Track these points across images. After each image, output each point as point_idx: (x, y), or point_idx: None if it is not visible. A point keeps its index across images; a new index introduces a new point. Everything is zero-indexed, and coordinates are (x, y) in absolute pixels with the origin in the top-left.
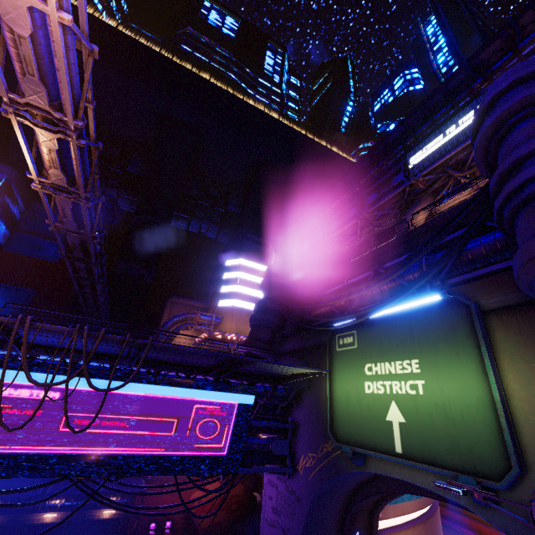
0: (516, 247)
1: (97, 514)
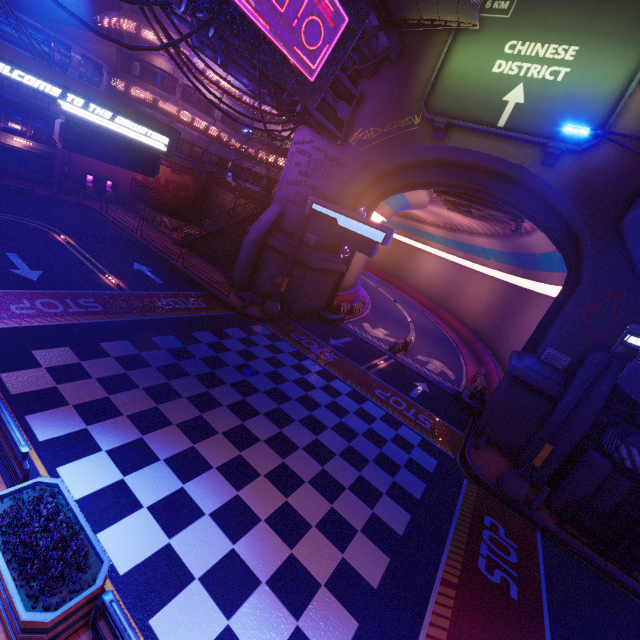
0: None
1: (3, 137)
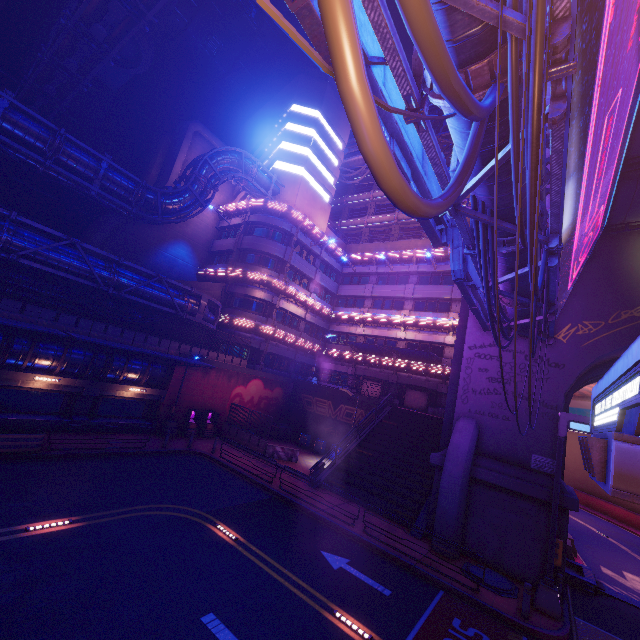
0: None
1: (120, 390)
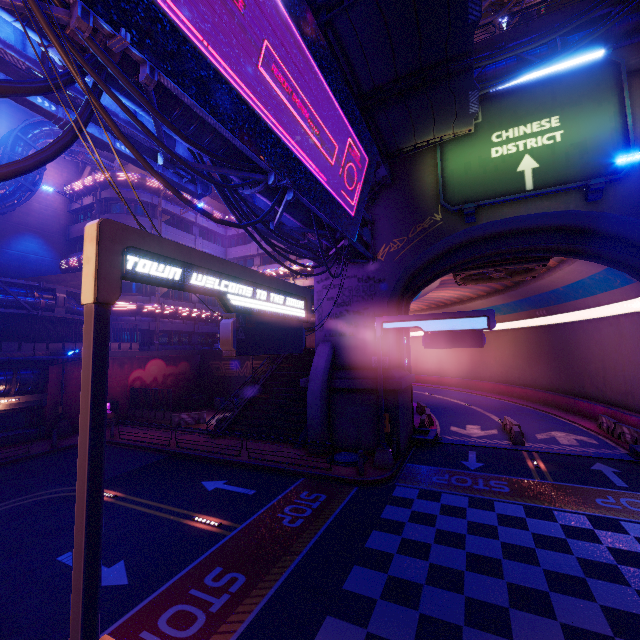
0: None
1: None
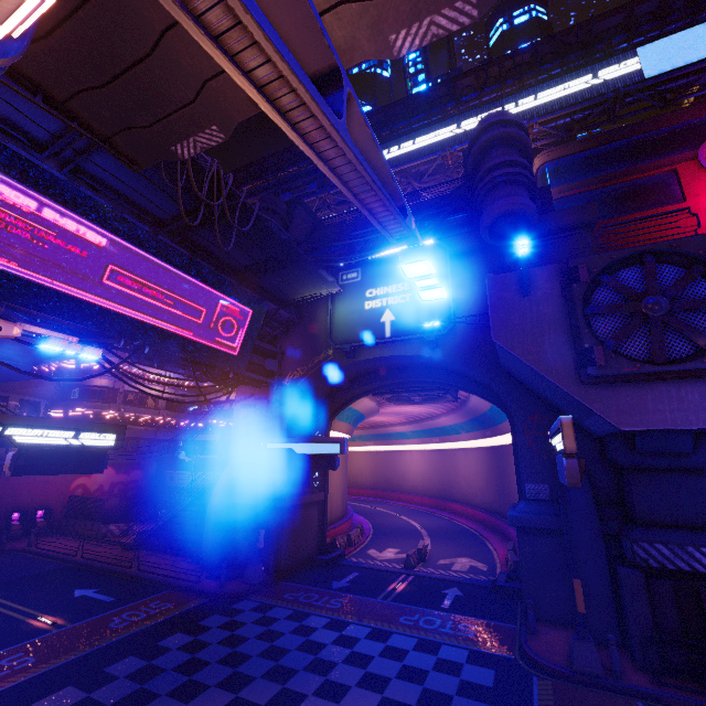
0: (477, 217)
1: None
